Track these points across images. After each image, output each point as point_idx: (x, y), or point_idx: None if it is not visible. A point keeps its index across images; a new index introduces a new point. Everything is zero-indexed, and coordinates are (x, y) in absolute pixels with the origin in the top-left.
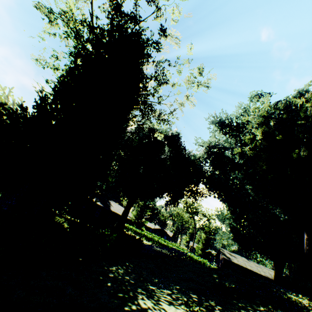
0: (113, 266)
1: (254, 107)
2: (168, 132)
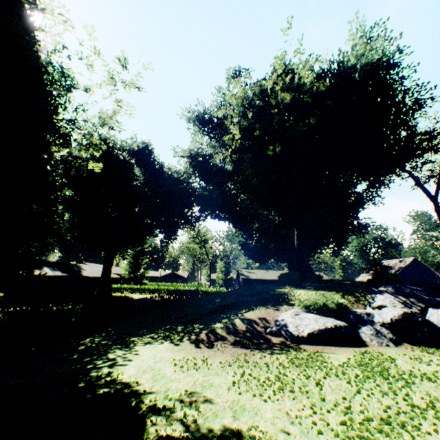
0: (87, 339)
1: (229, 95)
2: (133, 146)
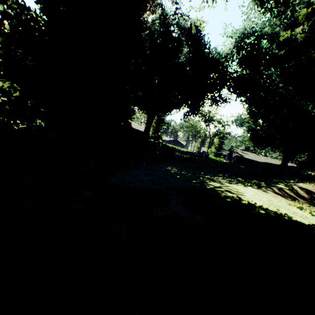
0: (168, 167)
1: None
2: (187, 23)
